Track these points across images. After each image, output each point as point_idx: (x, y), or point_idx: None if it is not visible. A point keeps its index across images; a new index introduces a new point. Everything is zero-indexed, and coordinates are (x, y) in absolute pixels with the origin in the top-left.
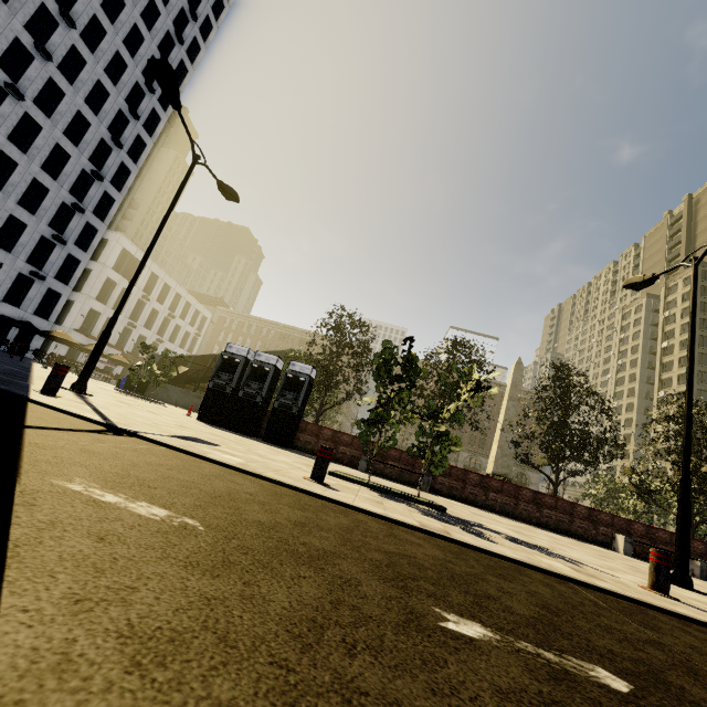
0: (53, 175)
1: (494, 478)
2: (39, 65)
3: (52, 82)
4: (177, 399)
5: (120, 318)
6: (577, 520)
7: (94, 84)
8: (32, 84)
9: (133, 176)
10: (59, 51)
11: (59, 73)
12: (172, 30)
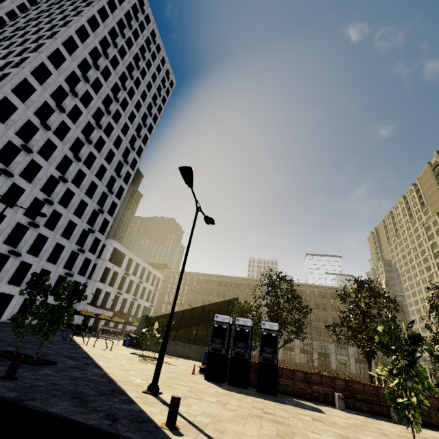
0: (79, 216)
1: None
2: (75, 164)
3: (80, 170)
4: None
5: (113, 290)
6: None
7: (99, 166)
8: (71, 174)
9: (118, 206)
10: (84, 156)
11: (83, 165)
12: (135, 133)
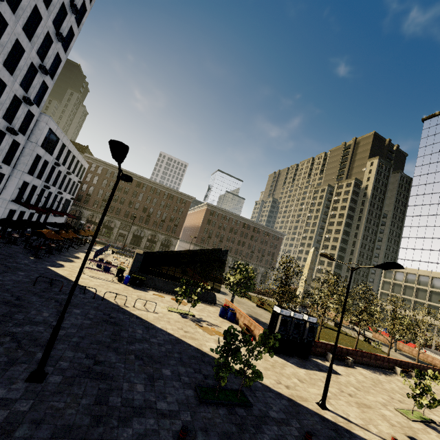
0: (8, 68)
1: (365, 352)
2: None
3: None
4: (161, 286)
5: (39, 183)
6: (384, 363)
7: None
8: None
9: (62, 63)
10: None
11: None
12: None
